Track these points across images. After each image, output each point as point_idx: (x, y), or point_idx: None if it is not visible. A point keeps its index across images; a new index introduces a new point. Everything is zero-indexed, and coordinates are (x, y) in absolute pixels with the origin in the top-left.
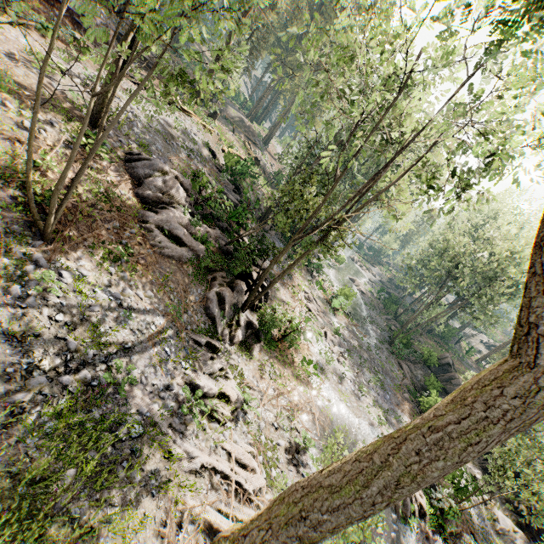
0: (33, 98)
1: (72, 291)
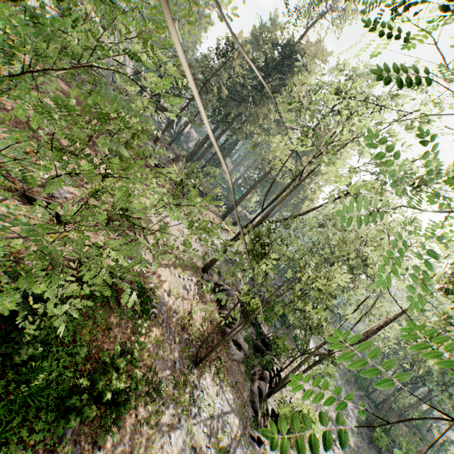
0: (188, 268)
1: (206, 404)
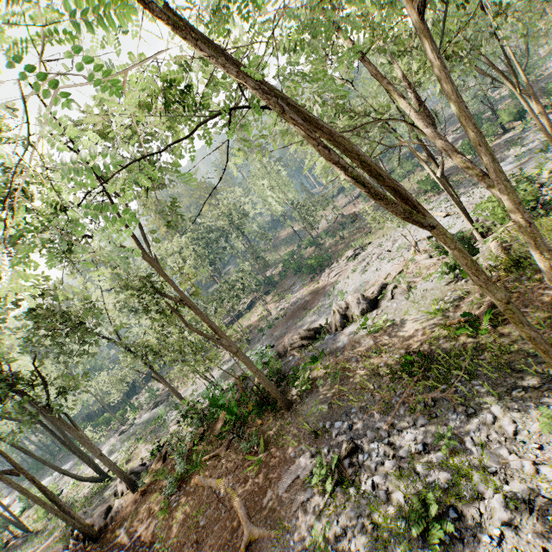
0: None
1: None
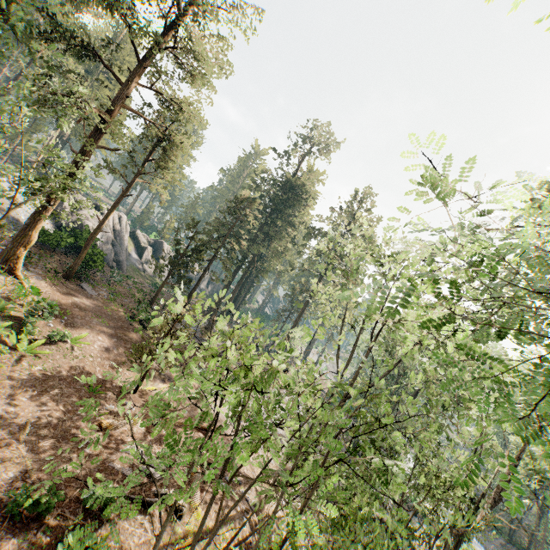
0: None
1: None
